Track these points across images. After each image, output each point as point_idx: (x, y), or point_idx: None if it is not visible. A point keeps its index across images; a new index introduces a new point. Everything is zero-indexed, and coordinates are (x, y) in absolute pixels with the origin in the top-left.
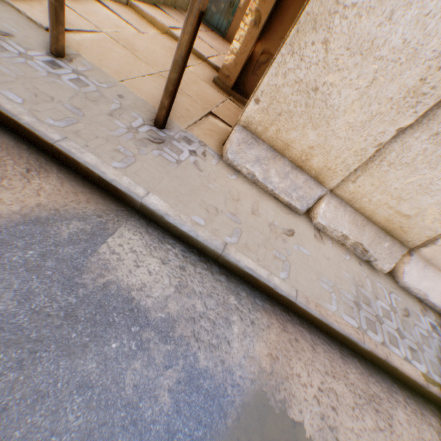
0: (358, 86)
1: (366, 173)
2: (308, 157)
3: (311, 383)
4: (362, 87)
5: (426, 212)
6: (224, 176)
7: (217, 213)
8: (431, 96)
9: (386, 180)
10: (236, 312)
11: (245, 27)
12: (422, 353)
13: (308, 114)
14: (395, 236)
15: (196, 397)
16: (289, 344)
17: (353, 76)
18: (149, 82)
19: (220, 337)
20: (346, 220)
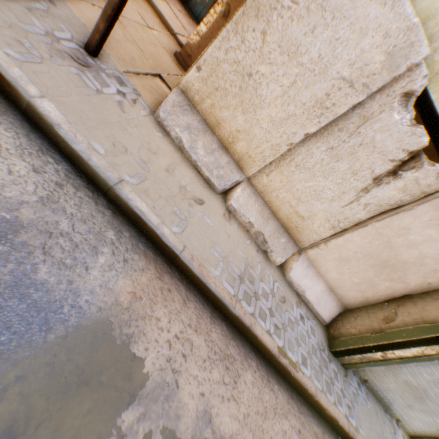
0: (283, 84)
1: (279, 170)
2: (234, 140)
3: (169, 329)
4: (285, 86)
5: (317, 217)
6: (149, 129)
7: (125, 152)
8: (332, 111)
9: (292, 180)
10: (109, 245)
11: (215, 15)
12: (285, 332)
13: (240, 97)
14: (292, 234)
15: (17, 304)
16: (159, 291)
17: (280, 74)
18: (98, 14)
19: (79, 261)
20: (256, 209)
